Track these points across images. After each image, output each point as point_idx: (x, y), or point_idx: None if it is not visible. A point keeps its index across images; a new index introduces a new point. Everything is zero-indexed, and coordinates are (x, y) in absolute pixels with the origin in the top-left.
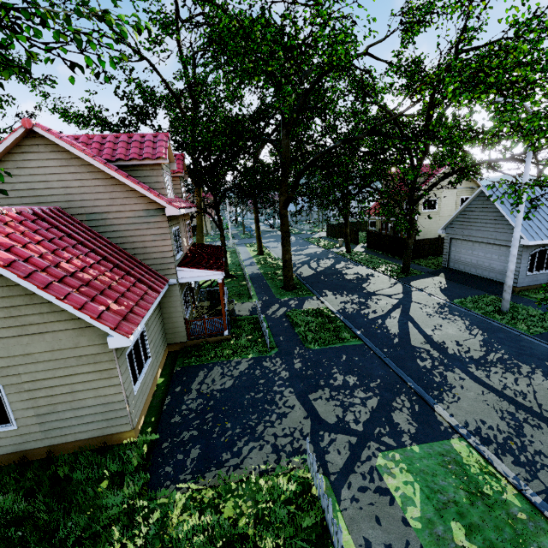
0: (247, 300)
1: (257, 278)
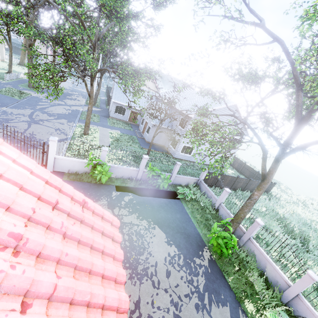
0: (2, 80)
1: (25, 80)
